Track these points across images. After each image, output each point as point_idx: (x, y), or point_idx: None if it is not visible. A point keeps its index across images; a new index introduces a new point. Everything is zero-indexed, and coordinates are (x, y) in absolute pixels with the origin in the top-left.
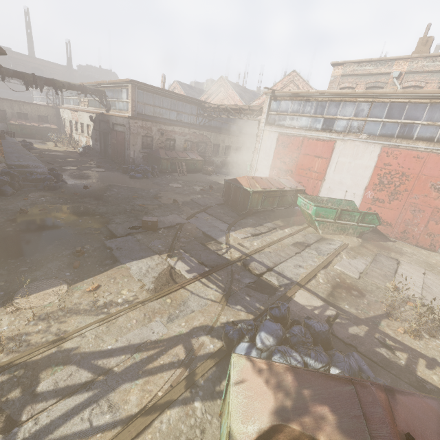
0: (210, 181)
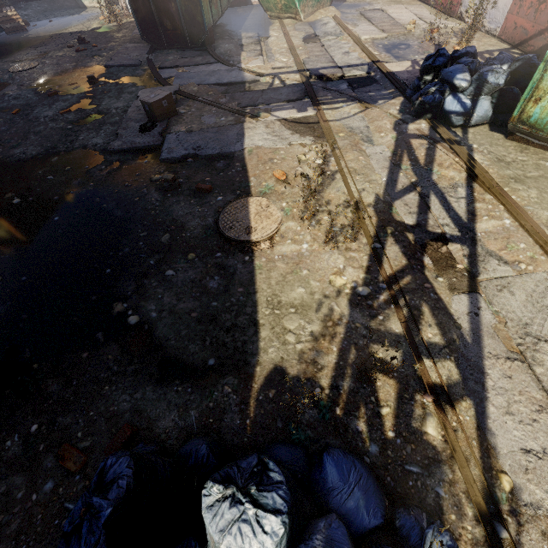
0: (52, 38)
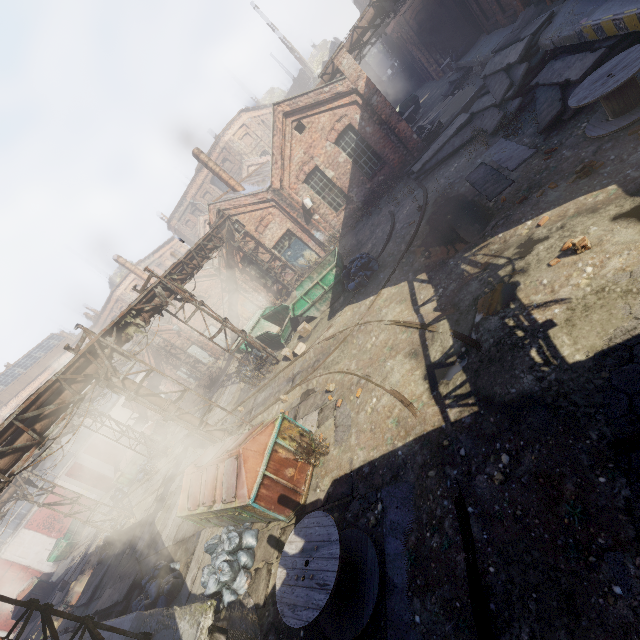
0: None
